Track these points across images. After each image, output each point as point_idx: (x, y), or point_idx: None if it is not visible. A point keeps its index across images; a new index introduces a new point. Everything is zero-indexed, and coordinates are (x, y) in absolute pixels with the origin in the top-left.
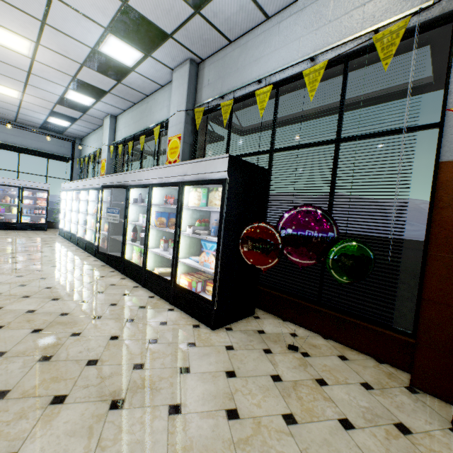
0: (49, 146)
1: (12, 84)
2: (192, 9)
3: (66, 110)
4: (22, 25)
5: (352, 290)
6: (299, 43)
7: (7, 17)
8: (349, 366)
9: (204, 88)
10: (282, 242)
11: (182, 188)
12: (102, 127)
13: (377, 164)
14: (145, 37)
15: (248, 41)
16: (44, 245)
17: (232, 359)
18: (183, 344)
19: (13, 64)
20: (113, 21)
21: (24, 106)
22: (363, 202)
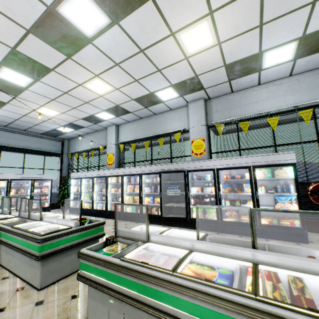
0: (46, 146)
1: (61, 108)
2: (227, 80)
3: (83, 122)
4: (120, 80)
5: None
6: (283, 98)
7: (115, 77)
8: None
9: (213, 113)
10: None
11: (253, 169)
12: (100, 132)
13: None
14: (189, 89)
15: (246, 93)
16: None
17: None
18: None
19: (81, 98)
20: (180, 82)
21: (49, 120)
22: None
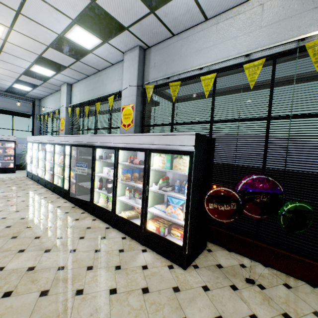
0: (13, 106)
1: None
2: (148, 9)
3: (30, 79)
4: None
5: (290, 233)
6: (234, 41)
7: None
8: (296, 294)
9: (150, 69)
10: (242, 202)
11: (148, 154)
12: (59, 92)
13: (308, 140)
14: (105, 28)
15: (189, 36)
16: (18, 188)
17: (214, 302)
18: (170, 290)
19: None
20: (80, 15)
21: None
22: (297, 168)
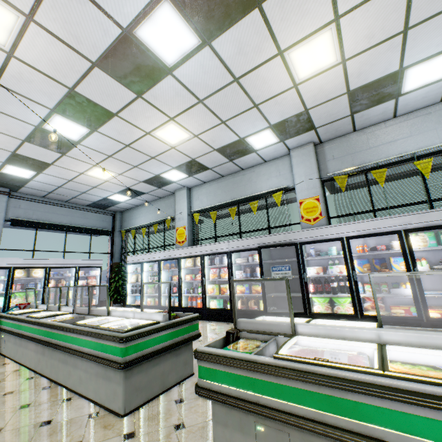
0: (93, 222)
1: (118, 168)
2: (349, 113)
3: (144, 186)
4: (201, 124)
5: None
6: (434, 132)
7: (195, 119)
8: None
9: (328, 162)
10: None
11: (405, 235)
12: (164, 199)
13: None
14: (294, 130)
15: (375, 130)
16: None
17: None
18: None
19: (147, 151)
20: (282, 121)
21: (101, 186)
22: None
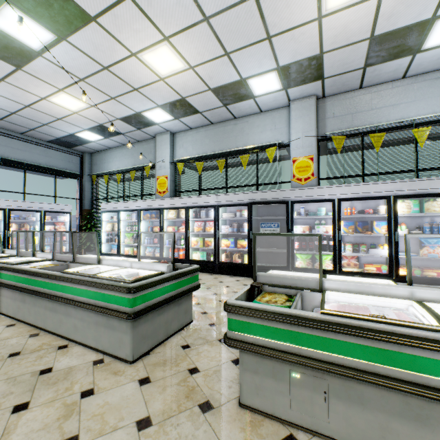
0: (57, 162)
1: (91, 97)
2: (363, 65)
3: (121, 125)
4: (200, 52)
5: None
6: (438, 100)
7: (195, 44)
8: None
9: (328, 119)
10: None
11: (393, 201)
12: (143, 143)
13: None
14: (301, 77)
15: (381, 90)
16: None
17: None
18: None
19: (130, 80)
20: (292, 63)
21: (67, 118)
22: None
